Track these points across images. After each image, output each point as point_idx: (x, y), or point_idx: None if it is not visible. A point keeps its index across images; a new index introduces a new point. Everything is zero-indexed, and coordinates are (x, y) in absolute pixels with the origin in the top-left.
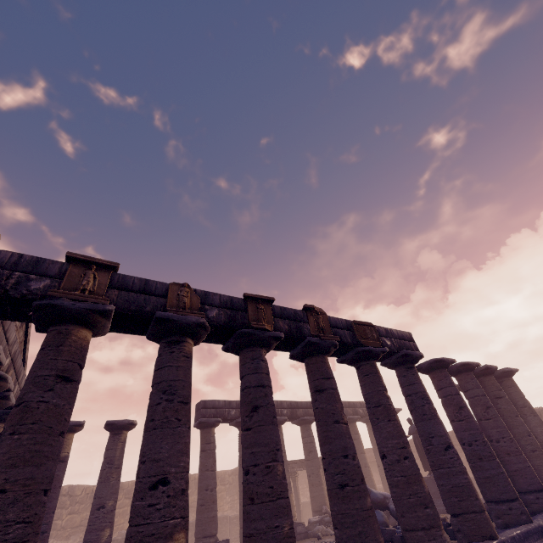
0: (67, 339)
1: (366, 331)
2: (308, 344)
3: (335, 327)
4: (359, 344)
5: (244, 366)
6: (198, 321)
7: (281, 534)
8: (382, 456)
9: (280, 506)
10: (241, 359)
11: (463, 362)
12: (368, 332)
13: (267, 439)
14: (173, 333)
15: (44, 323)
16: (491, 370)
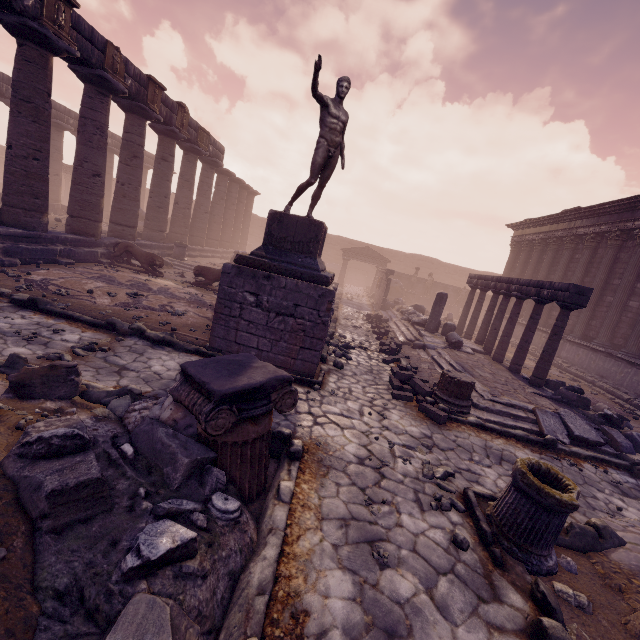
0: (48, 65)
1: (205, 138)
2: (171, 130)
3: (190, 126)
4: (197, 143)
5: (133, 127)
6: (124, 91)
7: (136, 214)
8: (176, 203)
9: (138, 204)
10: (130, 119)
11: (239, 179)
12: (205, 139)
13: (139, 176)
14: (105, 88)
15: (25, 36)
16: (249, 189)
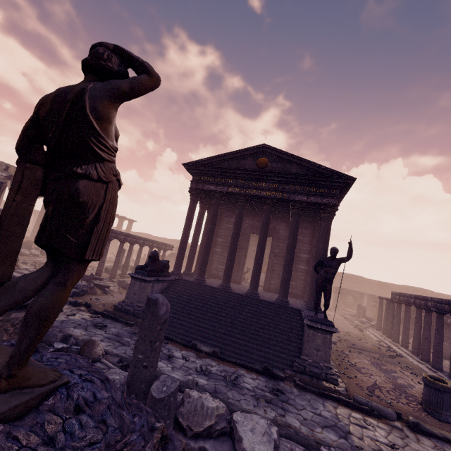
0: None
1: None
2: None
3: None
4: None
5: None
6: None
7: None
8: None
9: None
10: None
11: None
12: None
13: None
14: None
15: None
16: (124, 218)
